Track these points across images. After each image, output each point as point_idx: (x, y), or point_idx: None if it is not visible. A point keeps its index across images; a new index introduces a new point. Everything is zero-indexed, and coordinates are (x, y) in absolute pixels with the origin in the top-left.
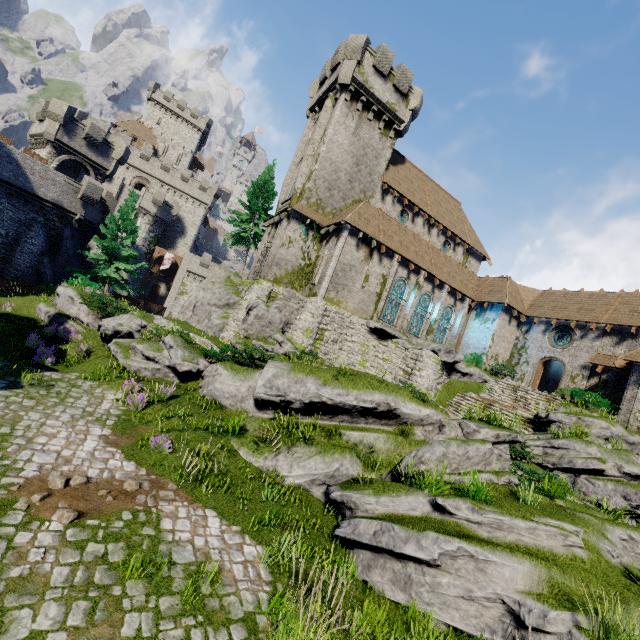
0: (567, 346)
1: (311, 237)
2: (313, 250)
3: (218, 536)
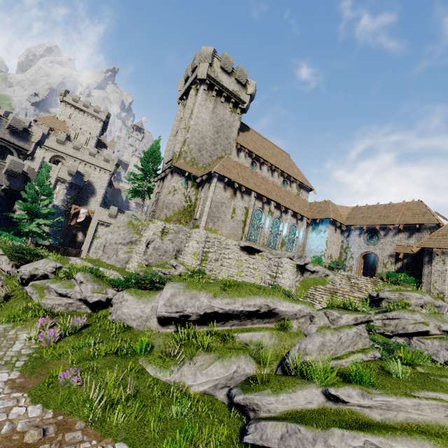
0: (376, 243)
1: (190, 185)
2: (192, 194)
3: None
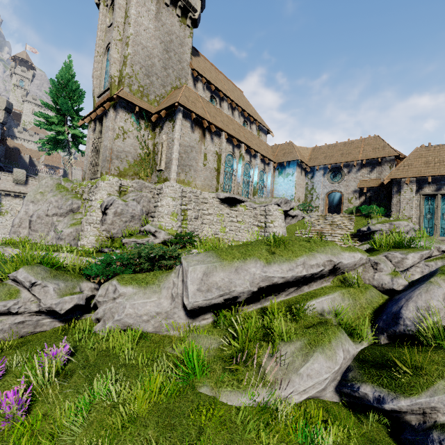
0: (340, 181)
1: (143, 126)
2: (148, 139)
3: None
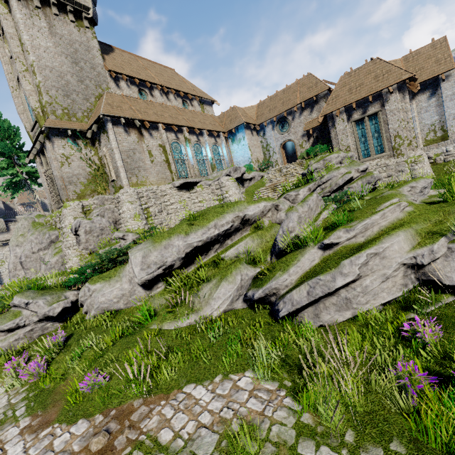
0: (289, 129)
1: (82, 145)
2: (92, 155)
3: (213, 398)
